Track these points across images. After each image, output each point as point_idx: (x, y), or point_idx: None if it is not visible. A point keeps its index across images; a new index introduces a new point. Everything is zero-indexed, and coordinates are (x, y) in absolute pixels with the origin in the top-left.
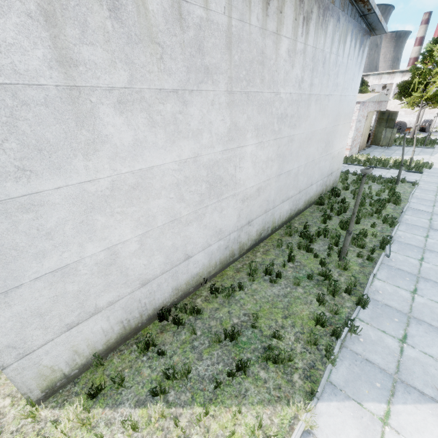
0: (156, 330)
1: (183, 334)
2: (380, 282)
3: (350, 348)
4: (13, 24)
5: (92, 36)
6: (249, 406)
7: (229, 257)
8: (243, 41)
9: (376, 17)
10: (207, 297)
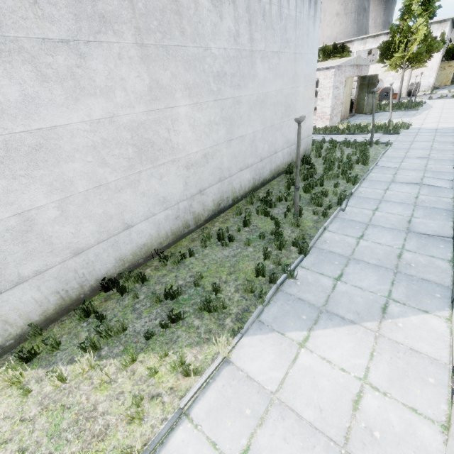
0: (100, 300)
1: (127, 300)
2: (330, 233)
3: (285, 291)
4: None
5: None
6: (177, 349)
7: (183, 228)
8: None
9: None
10: (157, 266)
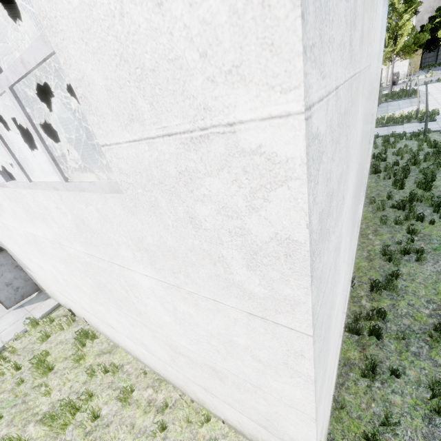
0: (355, 349)
1: (389, 343)
2: None
3: None
4: None
5: None
6: None
7: (356, 248)
8: None
9: None
10: (368, 296)
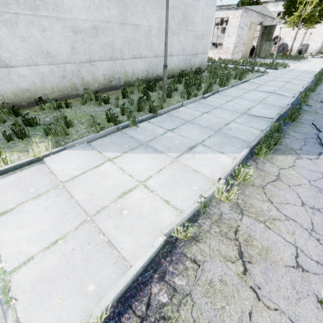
0: None
1: None
2: (185, 108)
3: (124, 132)
4: None
5: None
6: (9, 152)
7: (71, 89)
8: None
9: None
10: (36, 110)
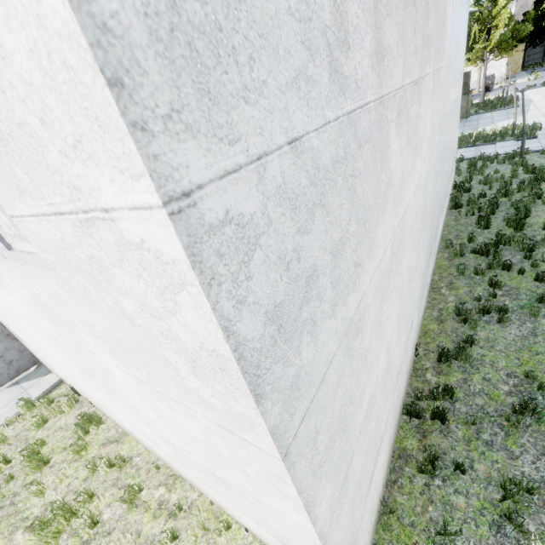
0: (414, 437)
1: (456, 429)
2: None
3: None
4: None
5: None
6: None
7: (423, 307)
8: None
9: None
10: (435, 368)
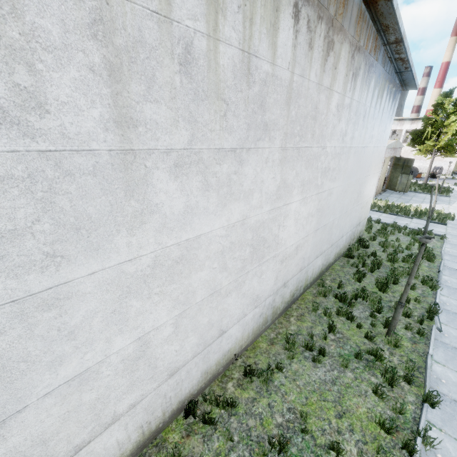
0: (180, 432)
1: (216, 439)
2: (439, 366)
3: None
4: (70, 79)
5: (157, 92)
6: None
7: (262, 325)
8: (301, 96)
9: (411, 75)
10: (239, 380)
